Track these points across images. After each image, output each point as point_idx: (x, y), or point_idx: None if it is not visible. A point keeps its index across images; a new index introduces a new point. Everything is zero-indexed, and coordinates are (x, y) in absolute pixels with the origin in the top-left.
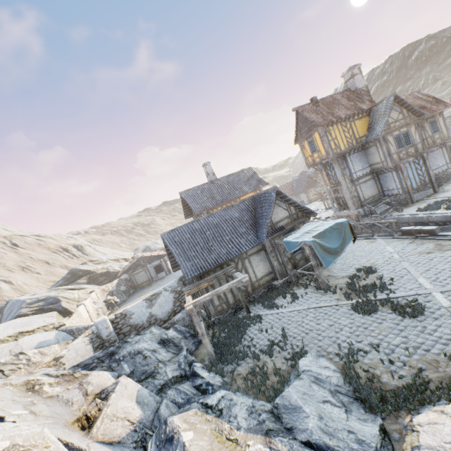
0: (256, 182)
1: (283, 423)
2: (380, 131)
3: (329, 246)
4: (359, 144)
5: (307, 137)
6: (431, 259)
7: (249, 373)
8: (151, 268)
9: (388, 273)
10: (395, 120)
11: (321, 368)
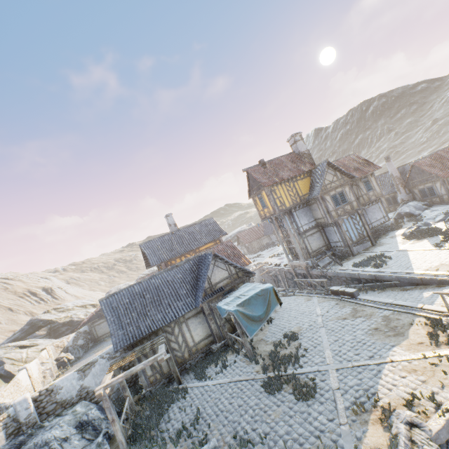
0: (216, 232)
1: None
2: (318, 192)
3: (252, 314)
4: (302, 201)
5: (258, 194)
6: (343, 327)
7: None
8: None
9: (307, 341)
10: (331, 182)
11: None
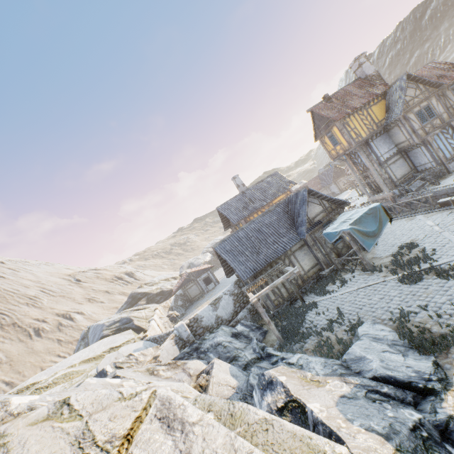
0: (284, 184)
1: (352, 370)
2: (399, 111)
3: (367, 231)
4: (379, 128)
5: (326, 133)
6: None
7: (315, 347)
8: (200, 281)
9: (430, 245)
10: (413, 97)
11: (378, 331)
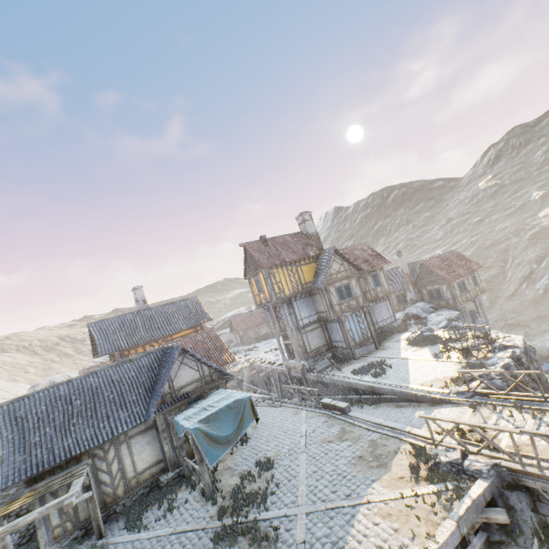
0: (198, 316)
1: None
2: (321, 281)
3: (218, 434)
4: (305, 289)
5: (254, 275)
6: (326, 453)
7: None
8: None
9: (282, 472)
10: (337, 272)
11: None
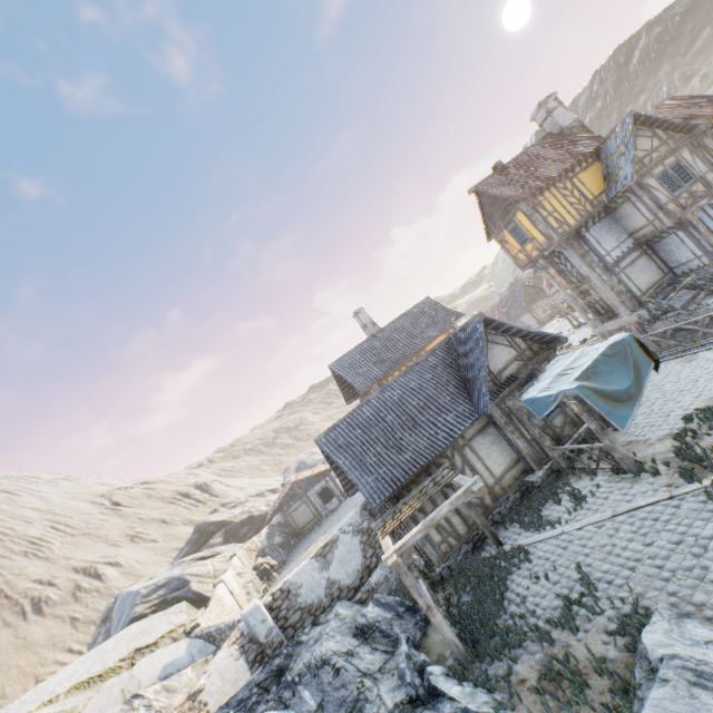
0: (443, 318)
1: None
2: (629, 175)
3: (613, 389)
4: (597, 207)
5: (506, 225)
6: None
7: (541, 677)
8: (313, 497)
9: None
10: (649, 152)
11: (699, 647)
